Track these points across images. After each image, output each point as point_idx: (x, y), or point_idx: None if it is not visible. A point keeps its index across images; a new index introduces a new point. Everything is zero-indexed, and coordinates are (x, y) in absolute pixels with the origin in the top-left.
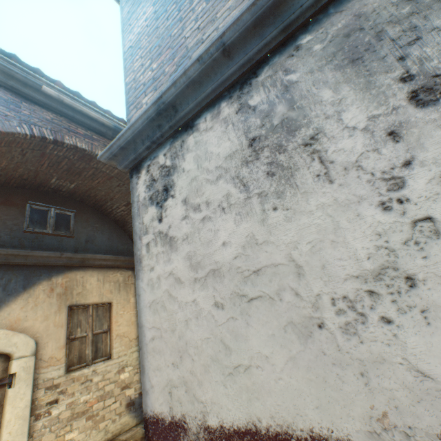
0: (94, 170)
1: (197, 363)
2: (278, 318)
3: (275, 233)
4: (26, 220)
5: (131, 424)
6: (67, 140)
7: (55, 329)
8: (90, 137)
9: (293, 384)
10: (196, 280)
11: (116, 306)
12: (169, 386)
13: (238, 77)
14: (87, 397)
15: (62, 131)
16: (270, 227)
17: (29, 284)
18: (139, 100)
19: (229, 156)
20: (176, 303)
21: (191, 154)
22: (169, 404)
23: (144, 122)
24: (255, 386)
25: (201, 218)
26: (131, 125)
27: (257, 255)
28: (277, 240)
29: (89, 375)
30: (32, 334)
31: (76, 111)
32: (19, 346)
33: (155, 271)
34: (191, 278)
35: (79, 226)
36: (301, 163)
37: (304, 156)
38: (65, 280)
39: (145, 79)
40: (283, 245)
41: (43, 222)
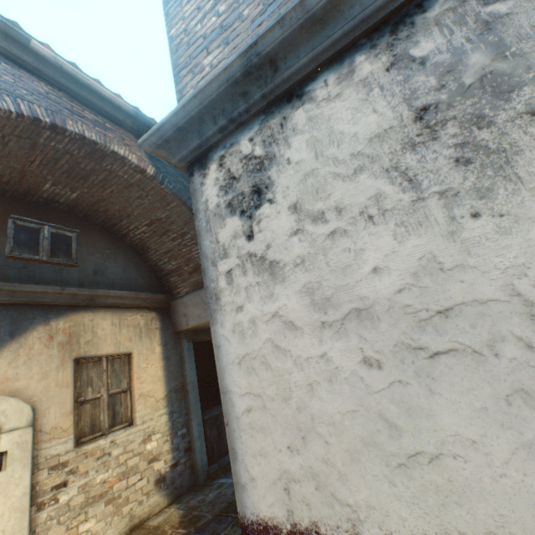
0: (106, 174)
1: (335, 448)
2: (493, 383)
3: (477, 252)
4: (9, 241)
5: (163, 504)
6: (70, 126)
7: (58, 390)
8: (102, 125)
9: (531, 485)
10: (325, 324)
11: (137, 358)
12: (283, 480)
13: (389, 13)
14: (105, 476)
15: (62, 113)
16: (467, 244)
17: (19, 331)
18: (197, 60)
19: (376, 137)
20: (289, 359)
21: (301, 137)
22: (285, 505)
23: (221, 86)
24: (453, 486)
25: (328, 233)
26: (200, 91)
27: (443, 286)
28: (482, 264)
29: (107, 447)
30: (27, 398)
31: (81, 85)
32: (9, 415)
33: (245, 312)
34: (314, 321)
35: (84, 252)
36: (526, 142)
37: (531, 131)
38: (69, 324)
39: (206, 29)
40: (496, 271)
41: (34, 245)
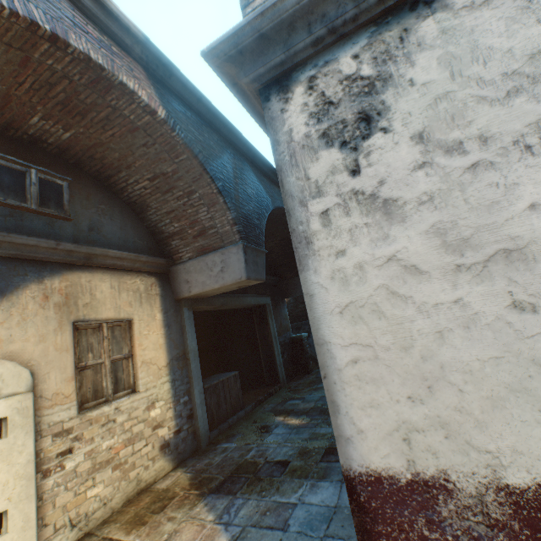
0: (109, 111)
1: (471, 396)
2: None
3: None
4: None
5: (167, 469)
6: (73, 40)
7: (57, 355)
8: (108, 47)
9: None
10: (461, 268)
11: (138, 325)
12: (402, 431)
13: None
14: (110, 443)
15: (63, 22)
16: None
17: (9, 288)
18: None
19: (539, 53)
20: (410, 306)
21: (430, 53)
22: (404, 455)
23: None
24: None
25: (467, 166)
26: None
27: None
28: None
29: (111, 414)
30: (23, 362)
31: None
32: (6, 380)
33: (349, 257)
34: (446, 265)
35: (77, 204)
36: None
37: None
38: (65, 284)
39: None
40: None
41: (20, 191)
